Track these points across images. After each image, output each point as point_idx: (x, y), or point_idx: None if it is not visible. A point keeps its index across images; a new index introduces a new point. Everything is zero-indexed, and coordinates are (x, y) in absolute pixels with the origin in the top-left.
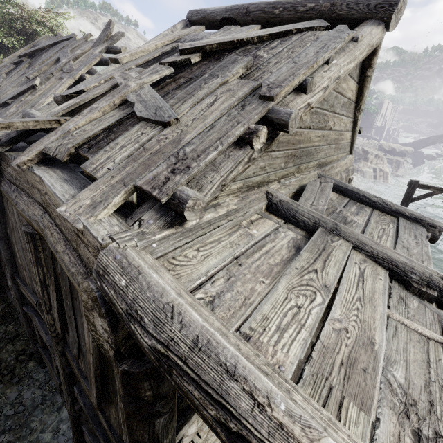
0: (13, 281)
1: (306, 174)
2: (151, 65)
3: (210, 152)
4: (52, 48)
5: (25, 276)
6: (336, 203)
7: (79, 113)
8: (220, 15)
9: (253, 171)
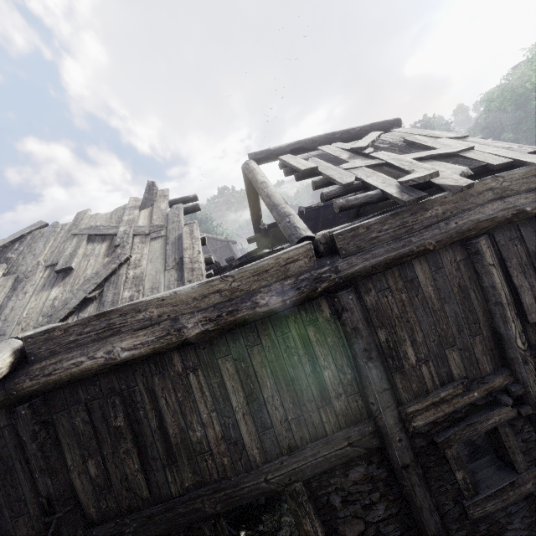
0: (401, 426)
1: None
2: (344, 162)
3: (508, 143)
4: (15, 244)
5: (424, 377)
6: None
7: (410, 171)
8: (288, 148)
9: None
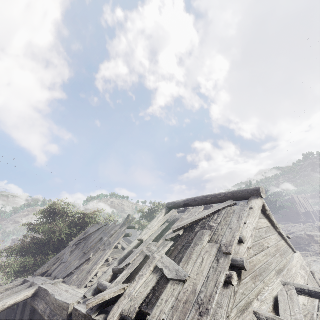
0: None
1: (273, 285)
2: (160, 239)
3: (214, 296)
4: (97, 231)
5: None
6: (309, 307)
7: (134, 280)
8: (182, 203)
9: (238, 298)
